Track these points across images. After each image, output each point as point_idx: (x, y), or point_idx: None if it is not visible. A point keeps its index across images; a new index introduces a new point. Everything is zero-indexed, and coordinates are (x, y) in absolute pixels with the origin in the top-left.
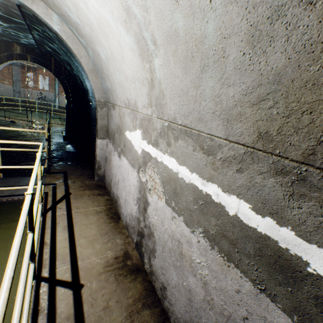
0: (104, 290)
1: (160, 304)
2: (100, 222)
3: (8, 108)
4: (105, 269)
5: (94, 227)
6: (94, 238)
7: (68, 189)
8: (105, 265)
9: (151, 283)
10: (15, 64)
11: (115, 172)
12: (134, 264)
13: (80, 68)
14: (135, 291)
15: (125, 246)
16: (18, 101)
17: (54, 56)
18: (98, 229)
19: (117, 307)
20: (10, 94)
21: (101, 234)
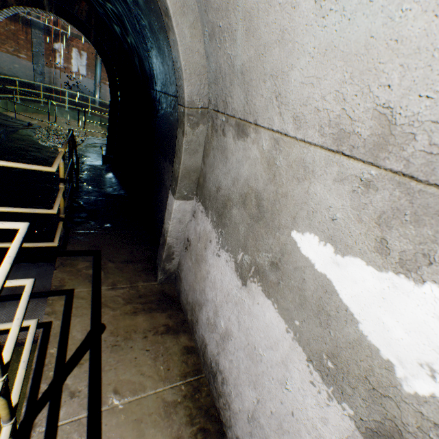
0: None
1: None
2: None
3: (25, 98)
4: None
5: None
6: None
7: (99, 310)
8: None
9: None
10: (36, 26)
11: (217, 302)
12: None
13: (143, 20)
14: None
15: None
16: (40, 88)
17: (92, 2)
18: None
19: None
20: (29, 75)
21: None
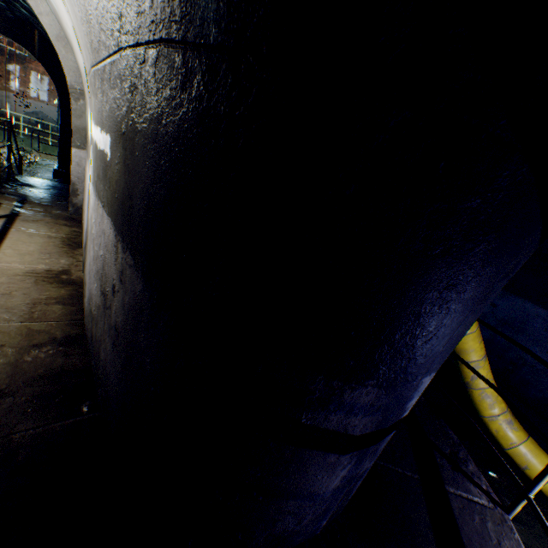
0: (14, 285)
1: (82, 306)
2: (48, 244)
3: None
4: (27, 274)
5: (36, 246)
6: (29, 253)
7: (18, 211)
8: (29, 272)
9: (82, 294)
10: None
11: (86, 190)
12: (71, 279)
13: None
14: (55, 293)
15: (70, 266)
16: None
17: (39, 28)
18: (40, 248)
19: (22, 297)
20: None
21: (42, 253)
